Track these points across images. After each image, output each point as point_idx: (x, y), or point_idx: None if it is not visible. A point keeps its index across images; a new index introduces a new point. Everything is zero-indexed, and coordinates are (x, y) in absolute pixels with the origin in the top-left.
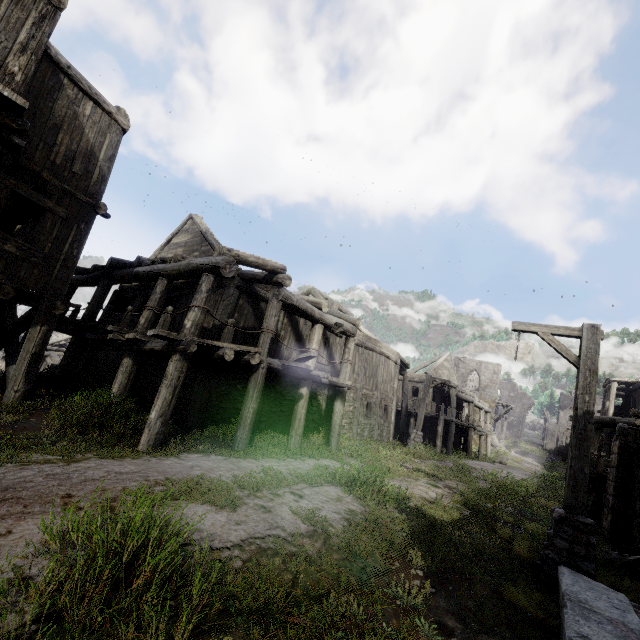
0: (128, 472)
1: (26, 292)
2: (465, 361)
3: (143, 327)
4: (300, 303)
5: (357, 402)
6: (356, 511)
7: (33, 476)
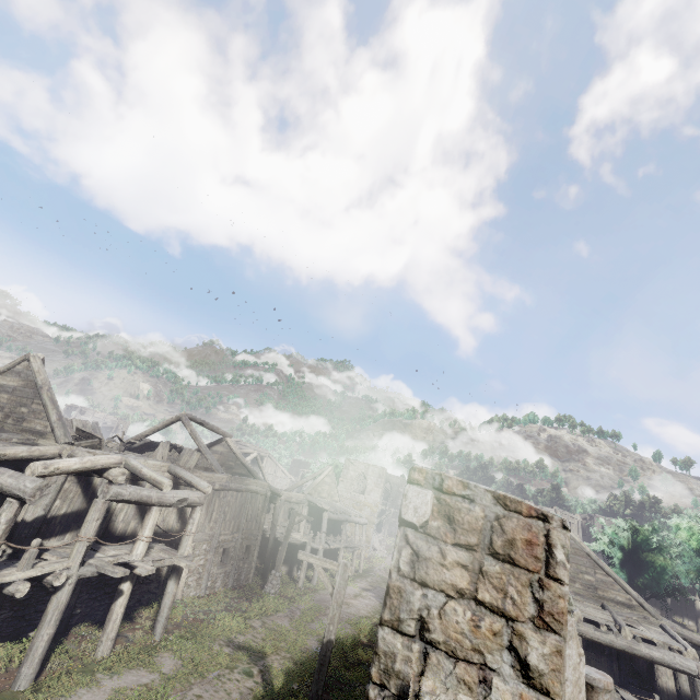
0: None
1: None
2: (355, 463)
3: None
4: (134, 495)
5: (211, 553)
6: None
7: None
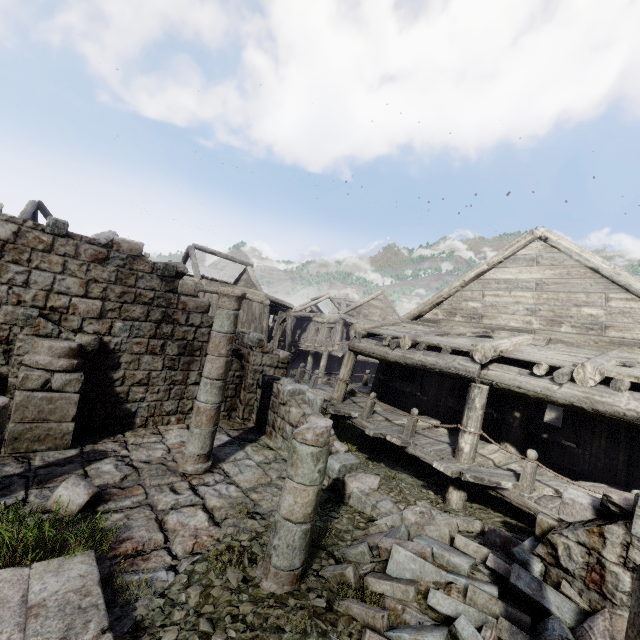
0: None
1: None
2: None
3: None
4: None
5: None
6: None
7: None
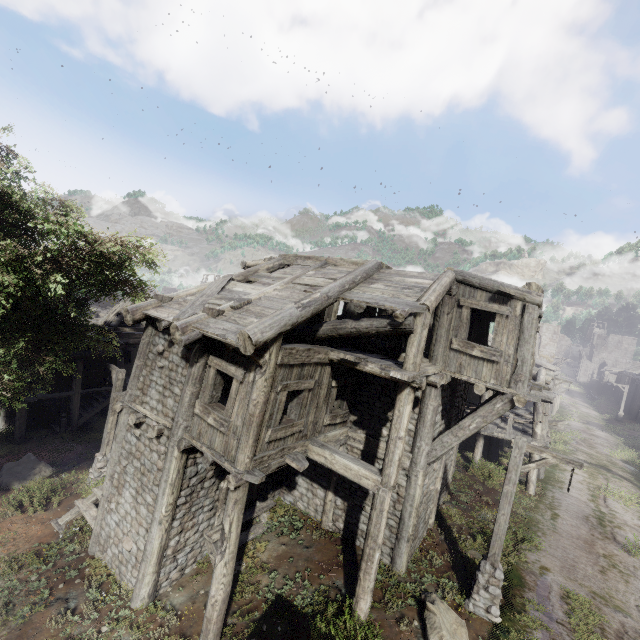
0: (578, 517)
1: None
2: None
3: None
4: None
5: None
6: None
7: (573, 528)
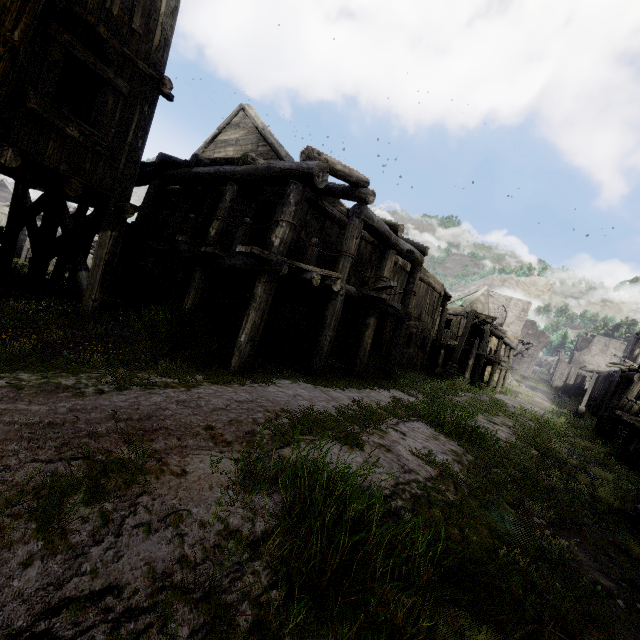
0: (247, 401)
1: (91, 189)
2: (494, 296)
3: (214, 240)
4: (380, 225)
5: None
6: (460, 453)
7: (166, 403)
